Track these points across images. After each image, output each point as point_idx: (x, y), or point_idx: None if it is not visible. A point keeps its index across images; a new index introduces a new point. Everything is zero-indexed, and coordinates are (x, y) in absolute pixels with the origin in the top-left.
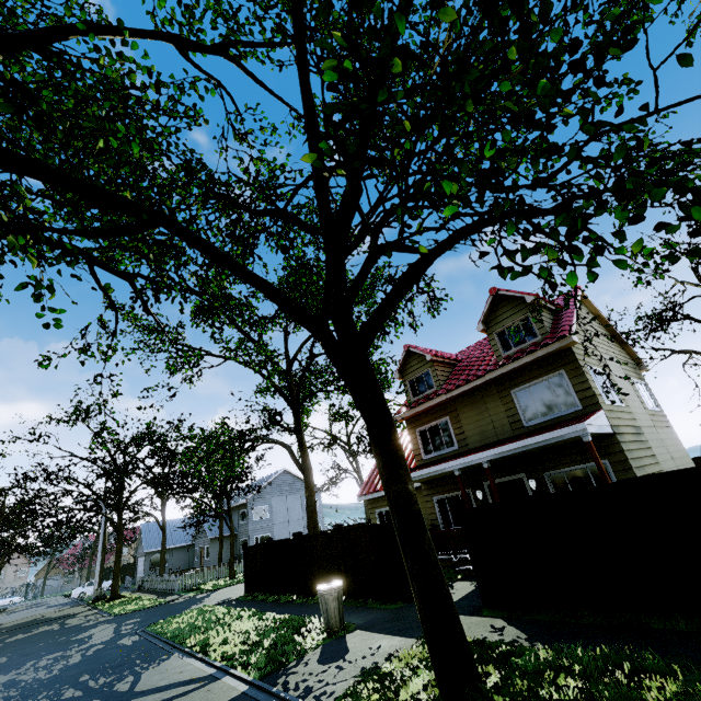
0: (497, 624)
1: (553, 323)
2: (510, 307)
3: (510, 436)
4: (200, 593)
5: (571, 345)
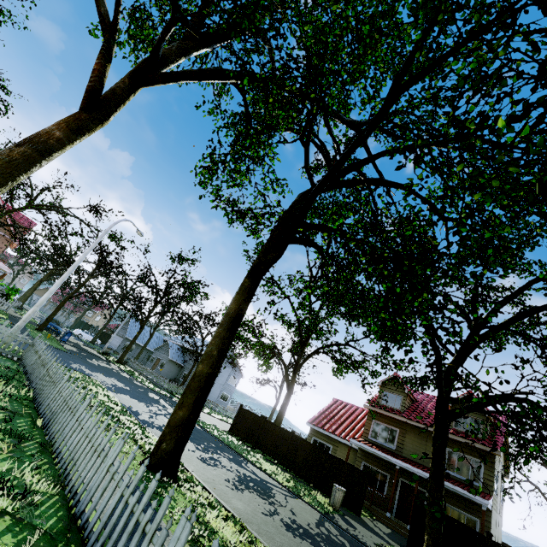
0: None
1: (490, 432)
2: None
3: None
4: None
5: (496, 454)
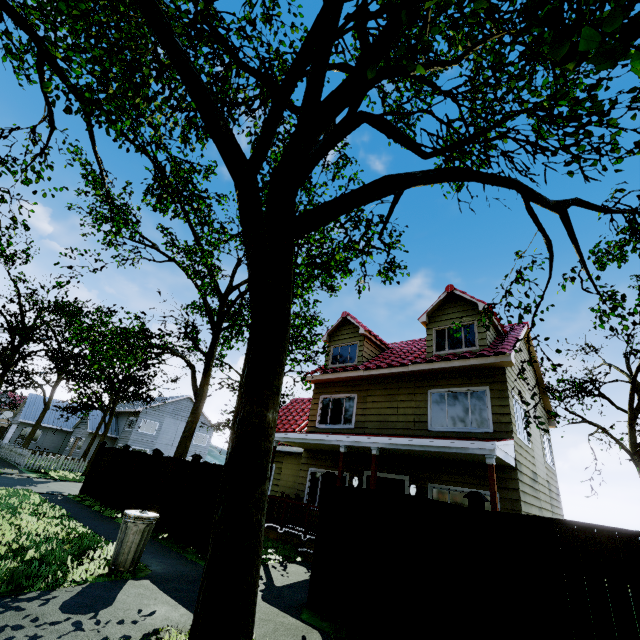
0: (311, 639)
1: (494, 341)
2: (460, 309)
3: (410, 434)
4: (42, 477)
5: (506, 365)
